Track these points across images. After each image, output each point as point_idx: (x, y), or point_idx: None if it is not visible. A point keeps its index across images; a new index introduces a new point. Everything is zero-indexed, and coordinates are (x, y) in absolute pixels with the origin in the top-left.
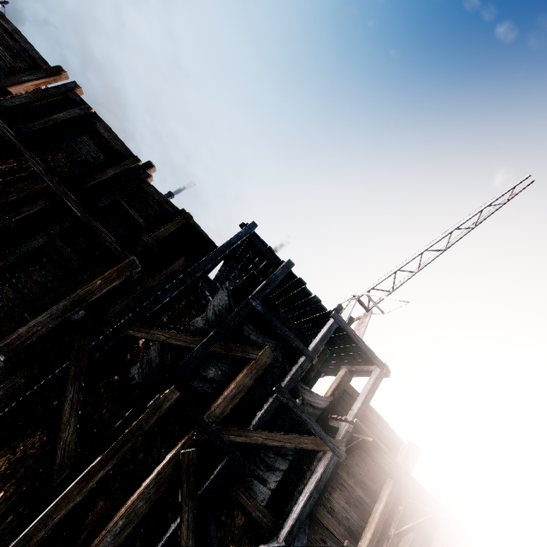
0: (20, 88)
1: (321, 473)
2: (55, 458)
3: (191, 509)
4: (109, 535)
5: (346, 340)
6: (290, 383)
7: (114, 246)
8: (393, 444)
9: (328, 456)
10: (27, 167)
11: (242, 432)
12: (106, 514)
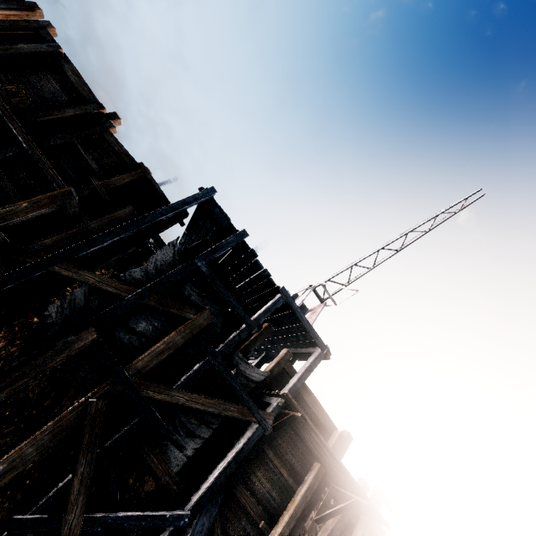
0: None
1: (243, 443)
2: None
3: (89, 463)
4: None
5: (292, 319)
6: (224, 348)
7: (56, 180)
8: (326, 429)
9: (254, 428)
10: None
11: (163, 389)
12: None
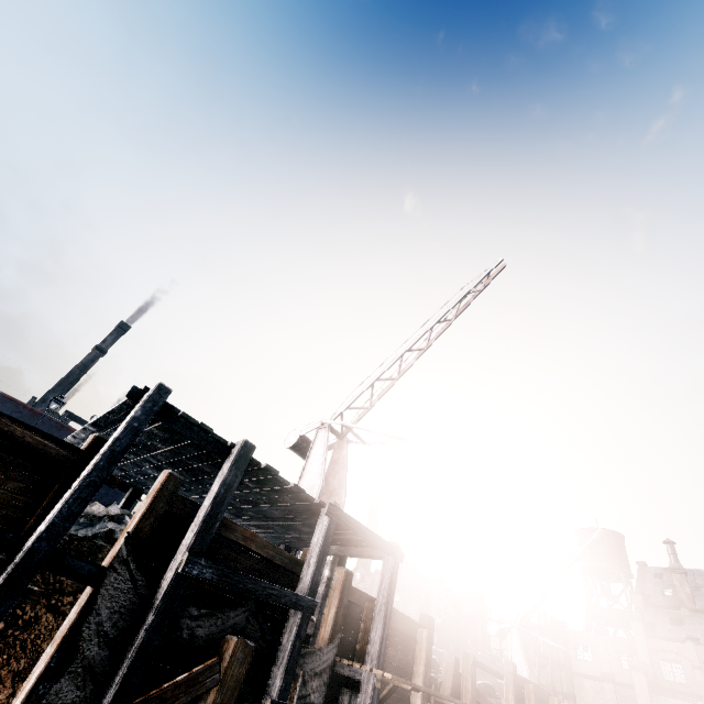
0: None
1: None
2: None
3: None
4: None
5: (342, 528)
6: (286, 680)
7: None
8: (410, 636)
9: None
10: None
11: None
12: None
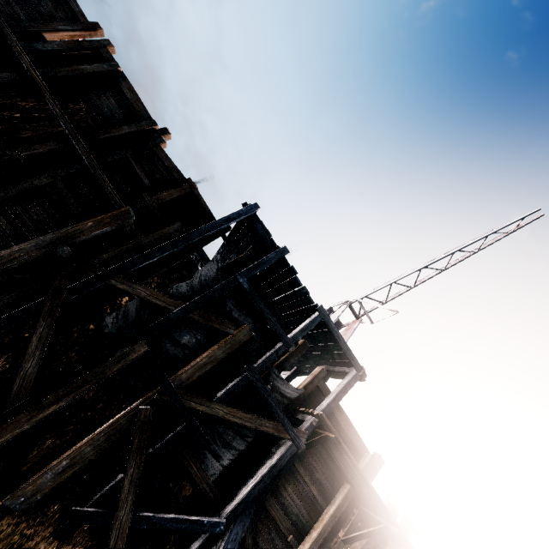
0: (55, 36)
1: (277, 459)
2: (12, 386)
3: (138, 465)
4: (51, 472)
5: (328, 337)
6: (262, 365)
7: (114, 197)
8: (357, 451)
9: (287, 445)
10: (46, 109)
11: (204, 401)
12: (52, 452)
